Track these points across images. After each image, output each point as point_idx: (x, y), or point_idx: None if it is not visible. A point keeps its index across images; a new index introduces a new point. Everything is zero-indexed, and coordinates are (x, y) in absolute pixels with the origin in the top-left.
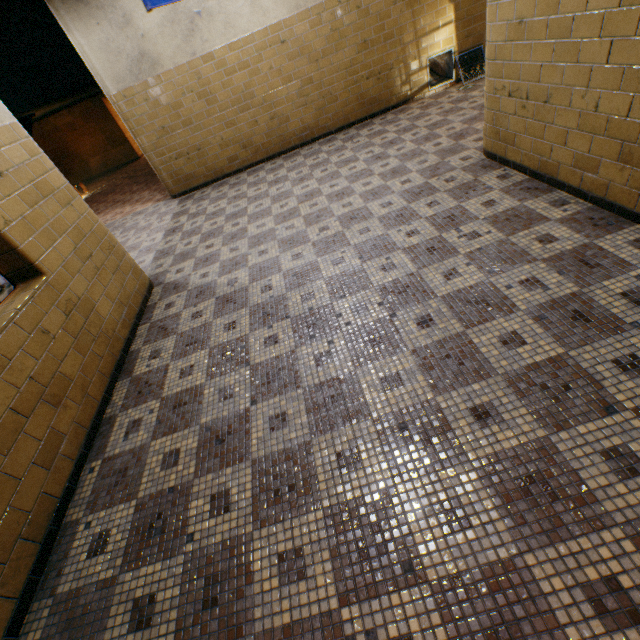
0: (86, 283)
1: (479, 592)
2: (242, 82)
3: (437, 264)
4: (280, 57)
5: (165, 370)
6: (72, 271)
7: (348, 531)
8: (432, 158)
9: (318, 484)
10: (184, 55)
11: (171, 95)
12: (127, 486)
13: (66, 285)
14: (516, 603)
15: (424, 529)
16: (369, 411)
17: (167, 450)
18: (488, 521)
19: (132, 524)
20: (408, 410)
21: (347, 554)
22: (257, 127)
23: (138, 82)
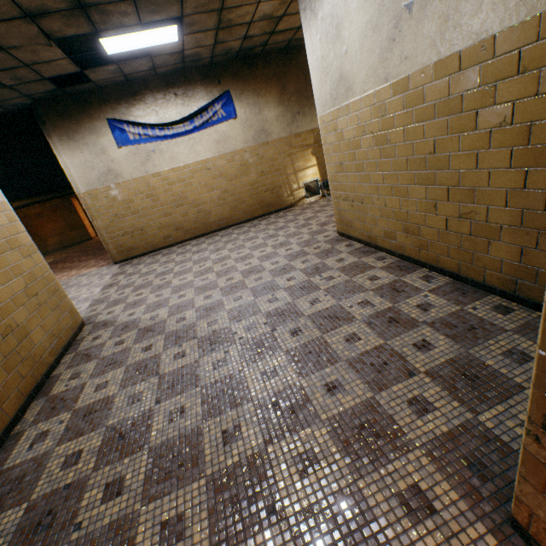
0: (27, 314)
1: (325, 517)
2: (179, 189)
3: (306, 296)
4: (206, 177)
5: (82, 387)
6: (18, 303)
7: (225, 491)
8: (306, 236)
9: (204, 457)
10: (140, 172)
11: (126, 195)
12: (21, 491)
13: (10, 313)
14: (351, 519)
15: (286, 477)
16: (251, 396)
17: (70, 452)
18: (333, 461)
19: (18, 526)
20: (280, 392)
21: (223, 510)
22: (188, 217)
23: (103, 186)
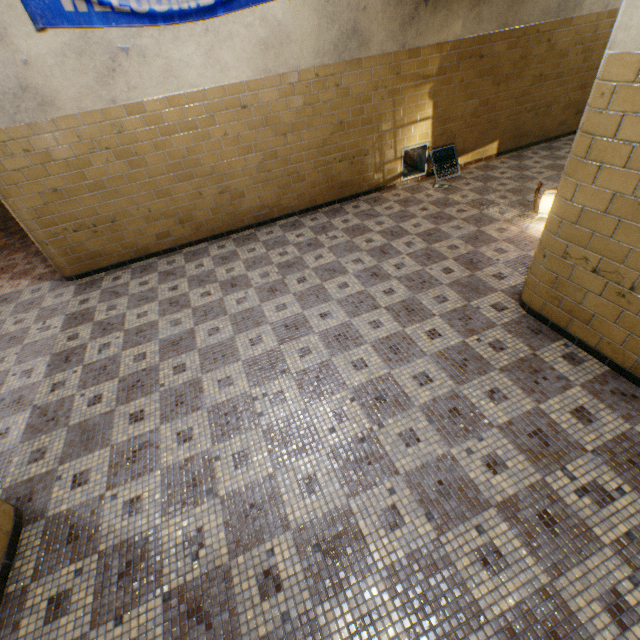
0: None
1: None
2: (184, 145)
3: (577, 567)
4: (239, 123)
5: None
6: None
7: None
8: (452, 294)
9: None
10: (97, 99)
11: (72, 148)
12: None
13: None
14: None
15: None
16: None
17: None
18: None
19: None
20: None
21: None
22: (201, 200)
23: (13, 124)
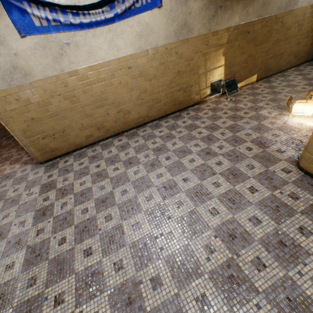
0: None
1: None
2: (99, 90)
3: None
4: (127, 76)
5: None
6: None
7: None
8: (256, 163)
9: None
10: (53, 70)
11: (41, 96)
12: None
13: None
14: None
15: None
16: None
17: None
18: None
19: None
20: None
21: None
22: (108, 117)
23: (10, 86)
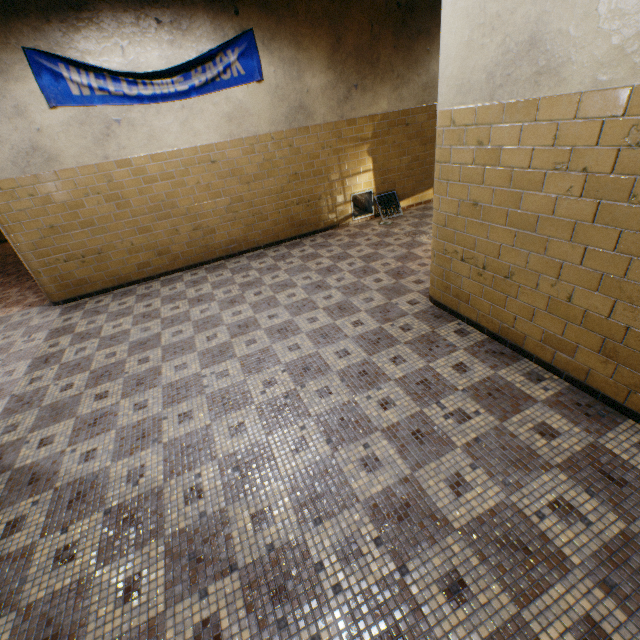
0: None
1: None
2: (164, 191)
3: (434, 462)
4: (209, 174)
5: None
6: None
7: None
8: (378, 296)
9: None
10: (93, 156)
11: (69, 193)
12: None
13: None
14: None
15: None
16: None
17: None
18: None
19: None
20: None
21: None
22: (177, 235)
23: (23, 175)
